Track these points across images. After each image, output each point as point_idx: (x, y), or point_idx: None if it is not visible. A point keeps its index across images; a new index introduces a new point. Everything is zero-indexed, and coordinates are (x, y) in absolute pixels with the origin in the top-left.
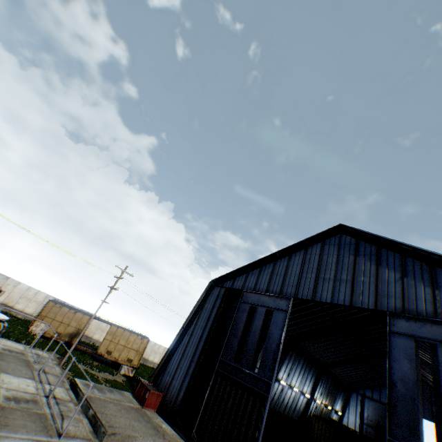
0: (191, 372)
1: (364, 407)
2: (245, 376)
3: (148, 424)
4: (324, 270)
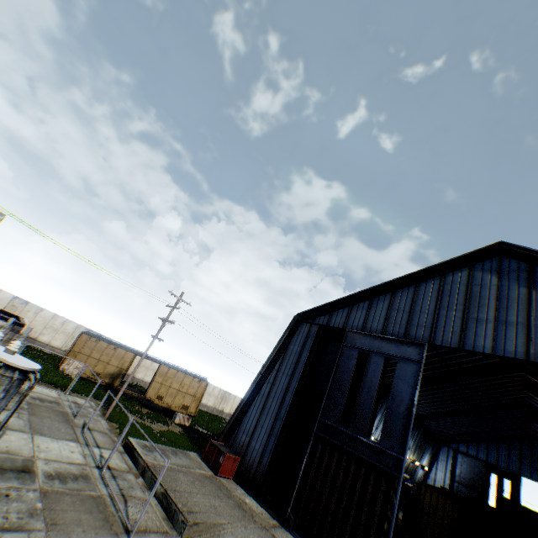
0: (277, 433)
1: (457, 463)
2: (360, 446)
3: (230, 501)
4: (475, 307)
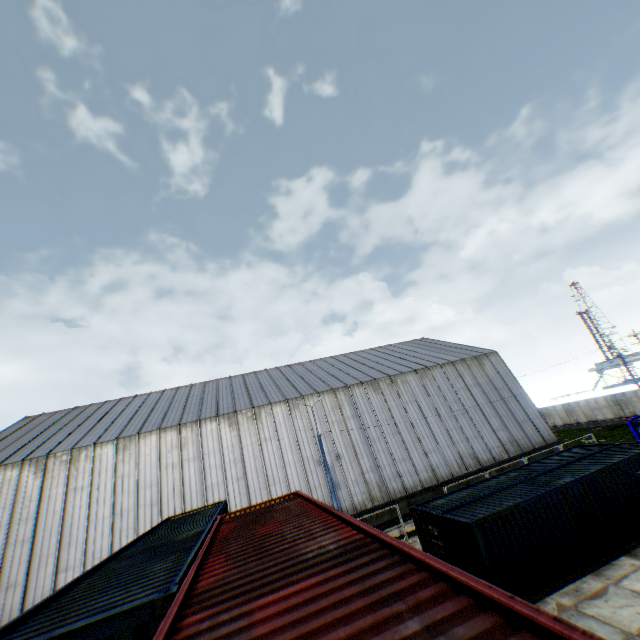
0: None
1: None
2: None
3: None
4: None
